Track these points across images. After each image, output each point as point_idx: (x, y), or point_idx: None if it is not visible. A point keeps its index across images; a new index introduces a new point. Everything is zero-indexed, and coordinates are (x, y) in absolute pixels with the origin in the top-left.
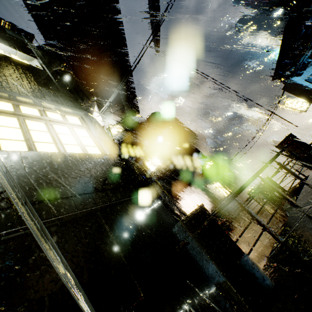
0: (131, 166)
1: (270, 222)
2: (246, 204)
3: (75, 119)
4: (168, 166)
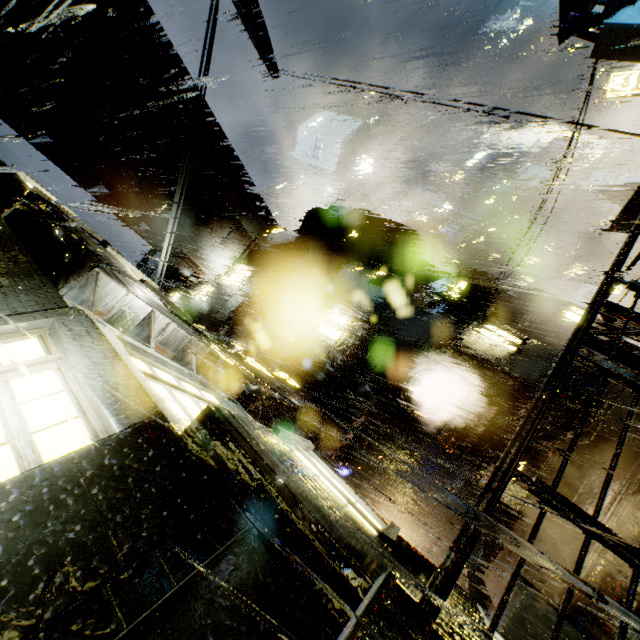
0: (181, 449)
1: (638, 404)
2: (556, 479)
3: (28, 344)
4: (367, 323)
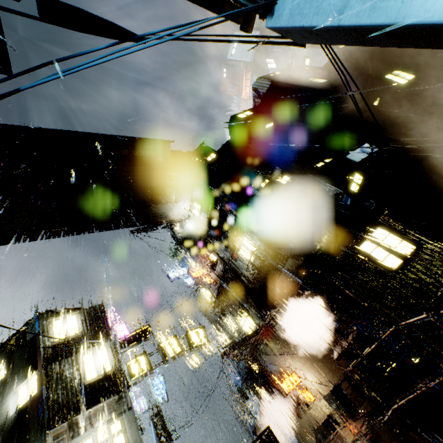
0: None
1: None
2: None
3: None
4: (258, 258)
